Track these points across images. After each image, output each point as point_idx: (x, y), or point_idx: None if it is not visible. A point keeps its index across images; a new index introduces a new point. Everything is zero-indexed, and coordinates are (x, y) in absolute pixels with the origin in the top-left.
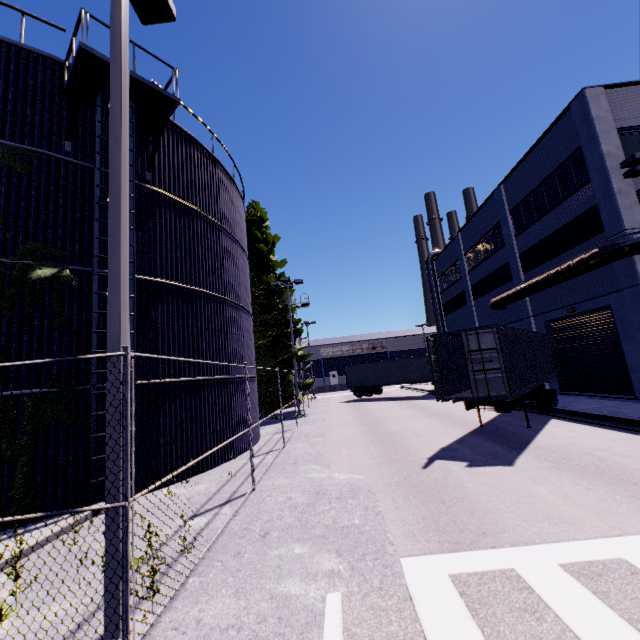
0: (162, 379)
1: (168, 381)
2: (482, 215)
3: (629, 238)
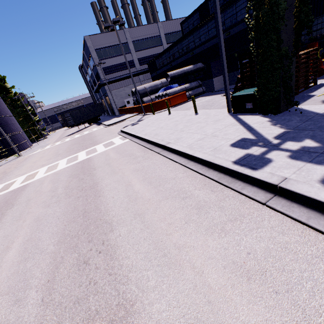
0: (2, 138)
1: (3, 138)
2: (85, 58)
3: (100, 83)
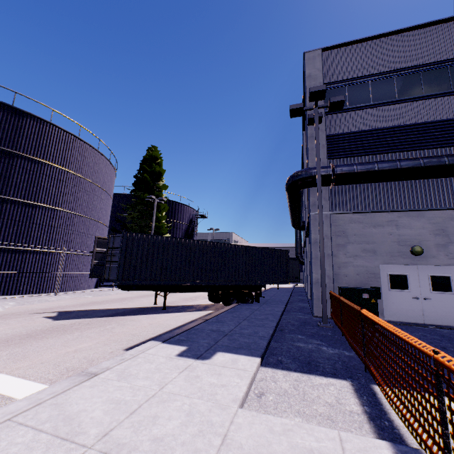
0: None
1: None
2: None
3: (292, 175)
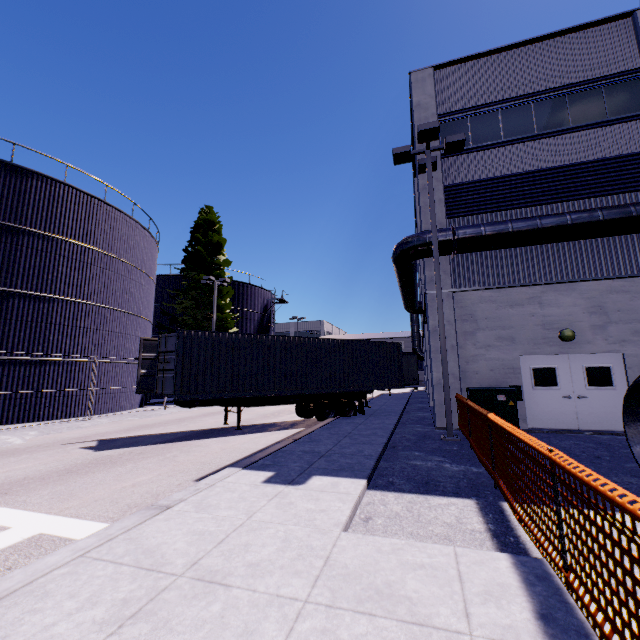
0: None
1: None
2: None
3: (401, 242)
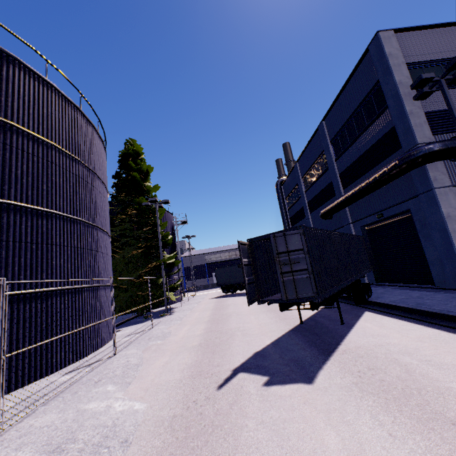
0: None
1: None
2: (312, 147)
3: (422, 149)
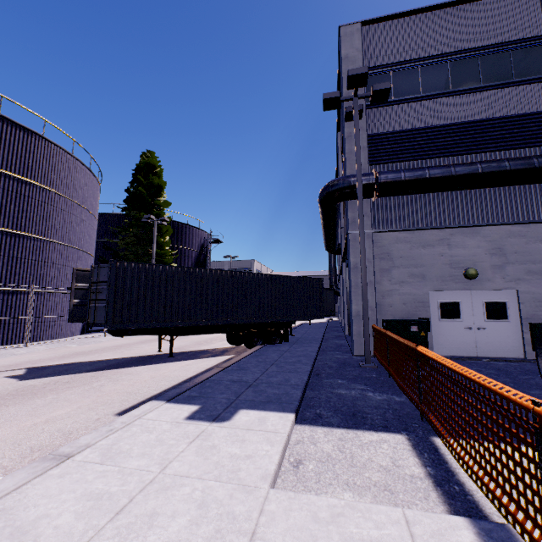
0: None
1: None
2: None
3: (327, 184)
